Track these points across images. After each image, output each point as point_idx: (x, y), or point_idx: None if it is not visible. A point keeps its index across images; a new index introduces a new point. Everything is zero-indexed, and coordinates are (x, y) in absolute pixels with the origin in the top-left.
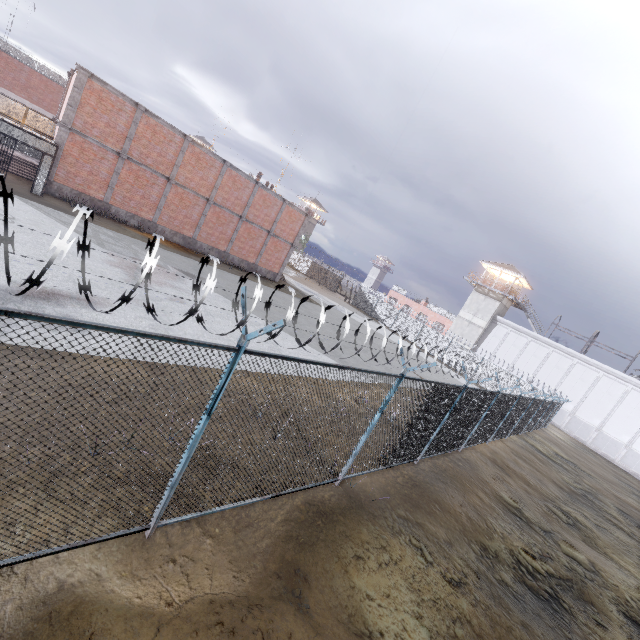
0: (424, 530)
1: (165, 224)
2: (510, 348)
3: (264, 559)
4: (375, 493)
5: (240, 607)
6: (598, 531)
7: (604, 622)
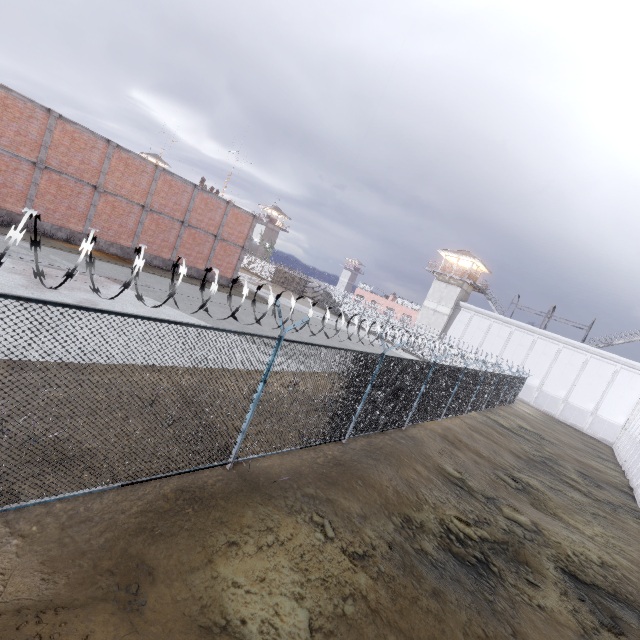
0: (334, 507)
1: (98, 235)
2: (475, 332)
3: (97, 555)
4: (281, 475)
5: (28, 613)
6: (551, 493)
7: (537, 580)
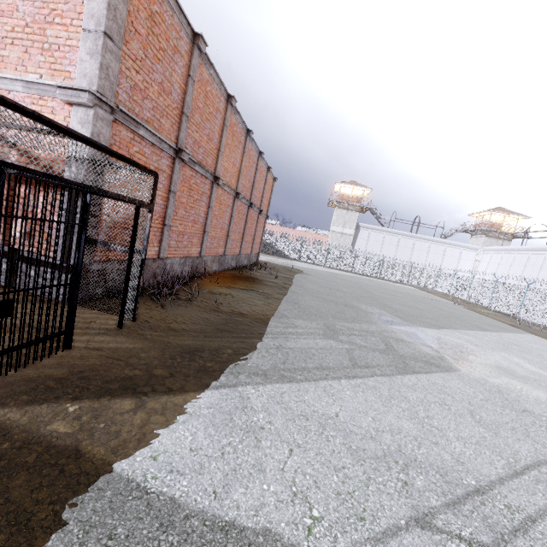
0: None
1: (207, 251)
2: (374, 244)
3: None
4: None
5: None
6: None
7: None
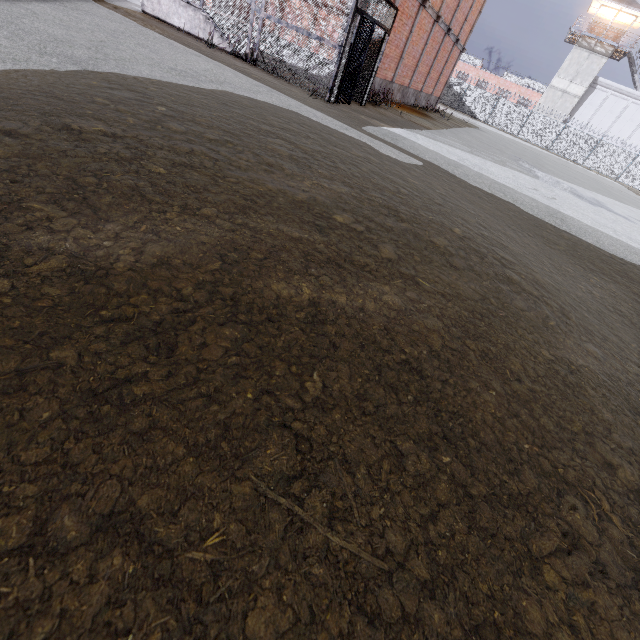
0: None
1: (397, 79)
2: (605, 116)
3: None
4: None
5: None
6: None
7: None
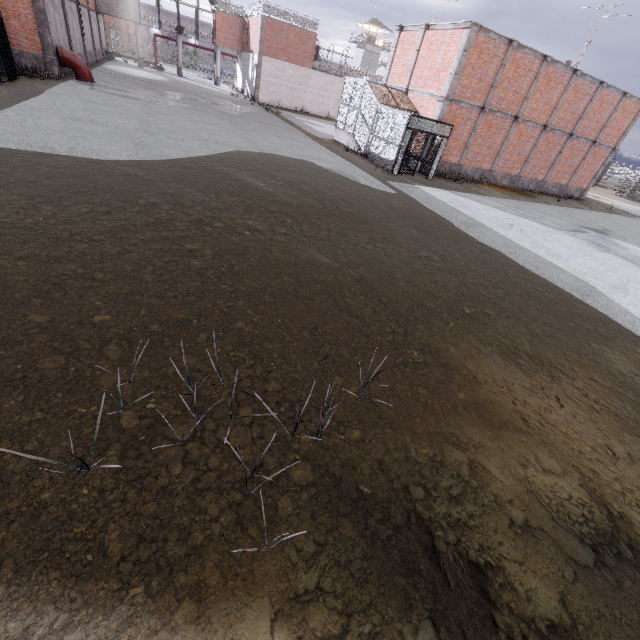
0: None
1: (498, 169)
2: None
3: None
4: None
5: None
6: None
7: None
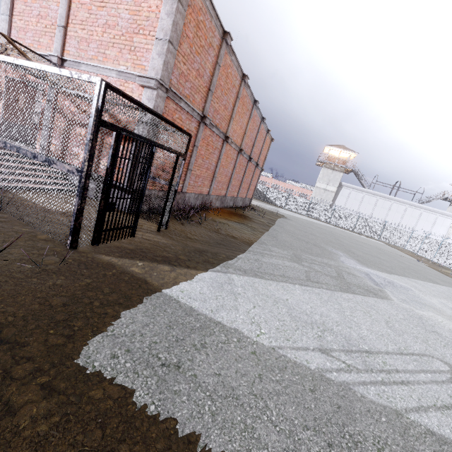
0: None
1: (213, 192)
2: (353, 202)
3: None
4: None
5: None
6: None
7: None
